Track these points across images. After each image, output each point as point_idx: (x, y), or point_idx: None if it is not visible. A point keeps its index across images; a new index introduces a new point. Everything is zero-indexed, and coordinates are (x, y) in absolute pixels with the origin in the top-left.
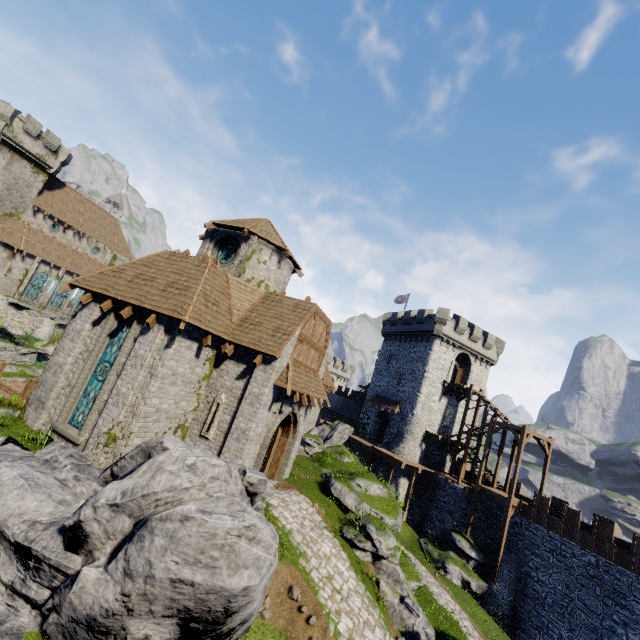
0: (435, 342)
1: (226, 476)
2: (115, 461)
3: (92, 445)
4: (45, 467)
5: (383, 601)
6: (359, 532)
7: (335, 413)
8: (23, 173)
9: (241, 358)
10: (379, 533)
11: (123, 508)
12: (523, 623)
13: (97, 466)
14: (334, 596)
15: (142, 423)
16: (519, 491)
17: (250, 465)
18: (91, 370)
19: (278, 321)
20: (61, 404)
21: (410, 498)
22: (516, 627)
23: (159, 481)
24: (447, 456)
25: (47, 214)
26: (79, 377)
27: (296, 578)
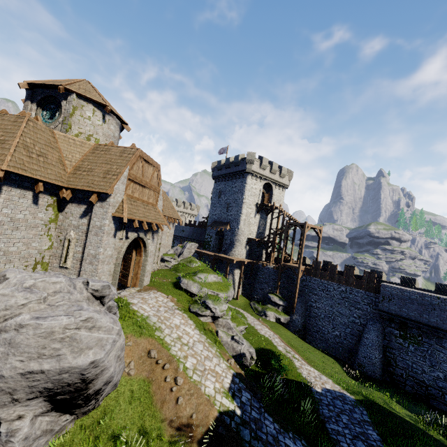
0: (248, 177)
1: (69, 289)
2: None
3: None
4: None
5: (220, 342)
6: (201, 306)
7: (189, 239)
8: None
9: (81, 200)
10: (214, 303)
11: None
12: (310, 331)
13: None
14: (183, 348)
15: None
16: (305, 262)
17: (108, 280)
18: None
19: (108, 166)
20: None
21: (242, 280)
22: (306, 334)
23: None
24: (263, 251)
25: None
26: None
27: (153, 344)
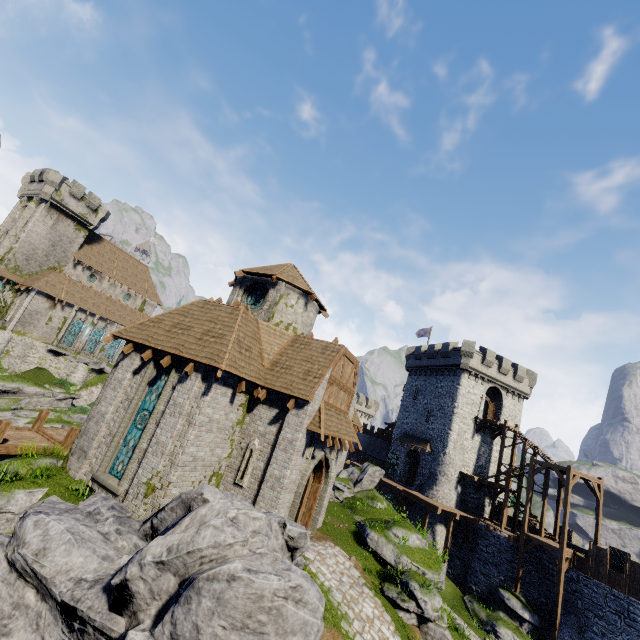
0: (463, 376)
1: (267, 530)
2: (154, 512)
3: (132, 496)
4: (89, 520)
5: None
6: (401, 590)
7: (361, 452)
8: (67, 231)
9: (273, 402)
10: (423, 591)
11: (169, 566)
12: None
13: (136, 518)
14: None
15: (180, 472)
16: (571, 540)
17: (285, 515)
18: (131, 418)
19: (308, 364)
20: (102, 453)
21: (449, 548)
22: None
23: (204, 537)
24: (485, 499)
25: (86, 266)
26: (120, 426)
27: None
